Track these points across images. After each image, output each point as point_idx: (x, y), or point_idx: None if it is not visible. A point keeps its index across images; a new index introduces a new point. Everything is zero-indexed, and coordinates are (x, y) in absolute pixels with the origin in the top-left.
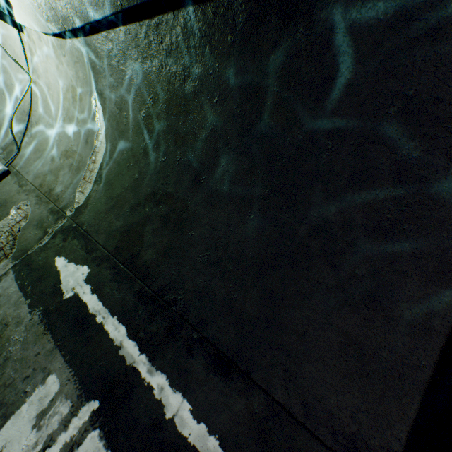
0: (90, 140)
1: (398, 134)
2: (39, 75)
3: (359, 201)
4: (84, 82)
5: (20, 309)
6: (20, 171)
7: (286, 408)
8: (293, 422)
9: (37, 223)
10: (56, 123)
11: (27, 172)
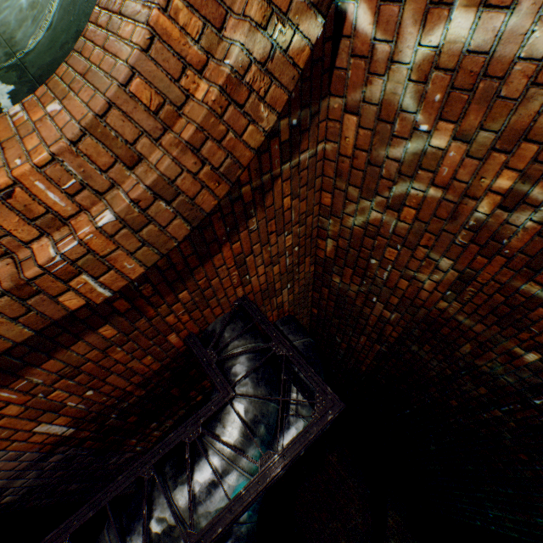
0: None
1: None
2: None
3: None
4: None
5: None
6: None
7: None
8: None
9: None
10: None
11: None
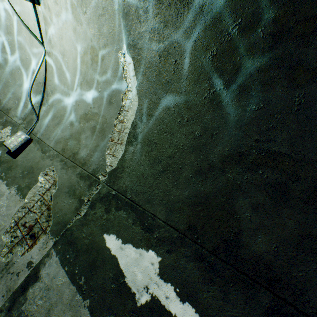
0: (114, 100)
1: None
2: (52, 44)
3: None
4: (108, 38)
5: (78, 316)
6: (41, 137)
7: None
8: None
9: (68, 190)
10: (72, 89)
11: (48, 138)
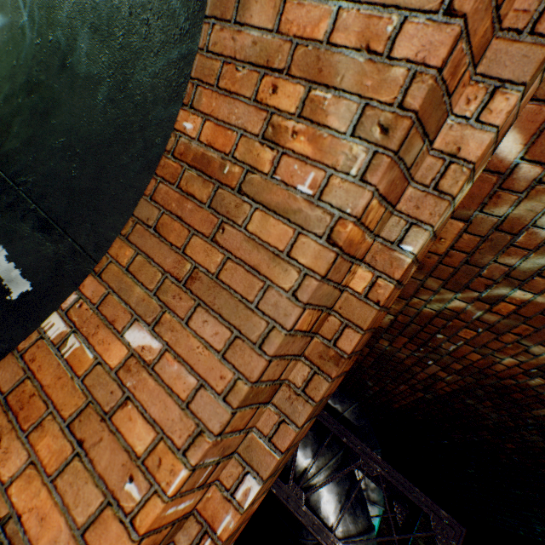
0: None
1: (179, 8)
2: None
3: (163, 77)
4: None
5: None
6: None
7: (83, 248)
8: (84, 256)
9: None
10: None
11: None
